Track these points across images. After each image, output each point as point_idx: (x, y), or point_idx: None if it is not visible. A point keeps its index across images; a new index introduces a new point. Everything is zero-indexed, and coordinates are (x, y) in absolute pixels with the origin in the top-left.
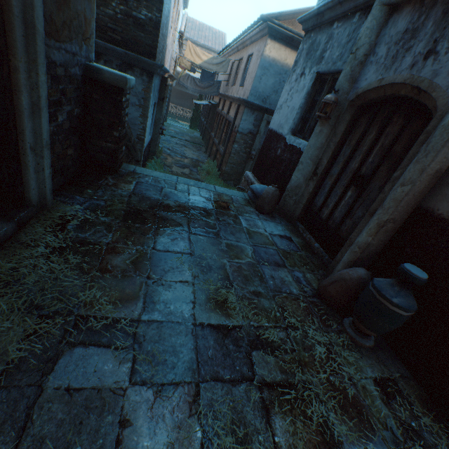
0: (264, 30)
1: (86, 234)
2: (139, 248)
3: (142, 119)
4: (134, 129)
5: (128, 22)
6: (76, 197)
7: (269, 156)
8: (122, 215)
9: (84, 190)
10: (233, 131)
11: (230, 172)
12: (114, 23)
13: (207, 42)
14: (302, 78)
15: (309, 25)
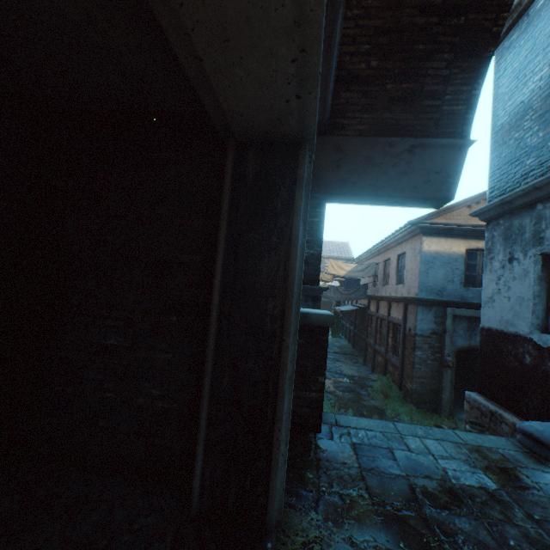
0: (413, 231)
1: None
2: None
3: None
4: None
5: None
6: (300, 491)
7: (505, 365)
8: (380, 528)
9: (303, 474)
10: (406, 334)
11: (420, 389)
12: None
13: (332, 253)
14: (512, 263)
15: (489, 215)
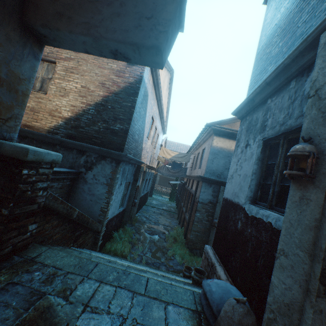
0: (210, 132)
1: None
2: None
3: (107, 194)
4: (99, 203)
5: (106, 132)
6: None
7: (228, 228)
8: None
9: None
10: (195, 201)
11: (195, 239)
12: (97, 133)
13: (181, 151)
14: (247, 148)
15: (242, 113)
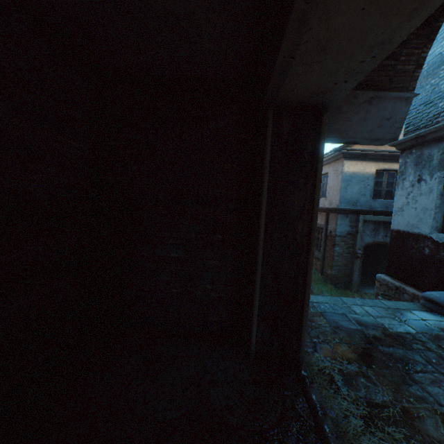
0: (337, 156)
1: (361, 391)
2: (427, 406)
3: None
4: None
5: None
6: None
7: (409, 256)
8: (358, 359)
9: None
10: (328, 235)
11: (337, 274)
12: None
13: None
14: (420, 183)
15: (405, 146)
